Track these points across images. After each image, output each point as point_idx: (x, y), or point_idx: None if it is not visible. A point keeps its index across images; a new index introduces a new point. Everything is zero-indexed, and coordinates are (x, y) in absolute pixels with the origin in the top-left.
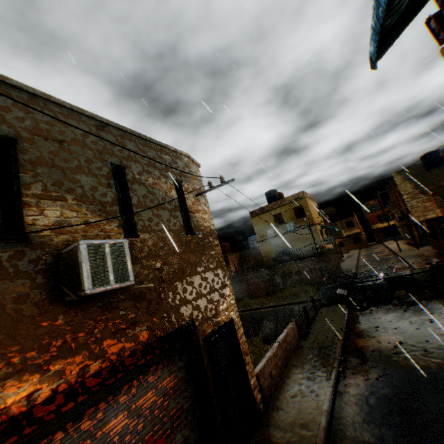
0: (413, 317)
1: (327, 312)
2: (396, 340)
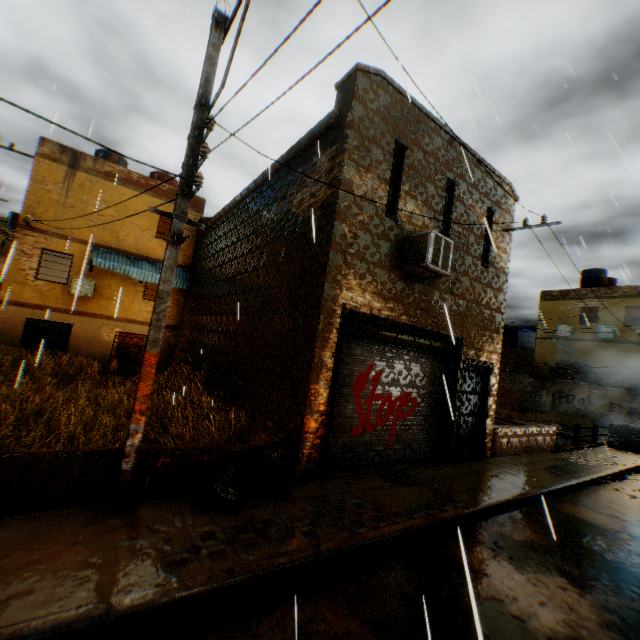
0: None
1: (609, 451)
2: None
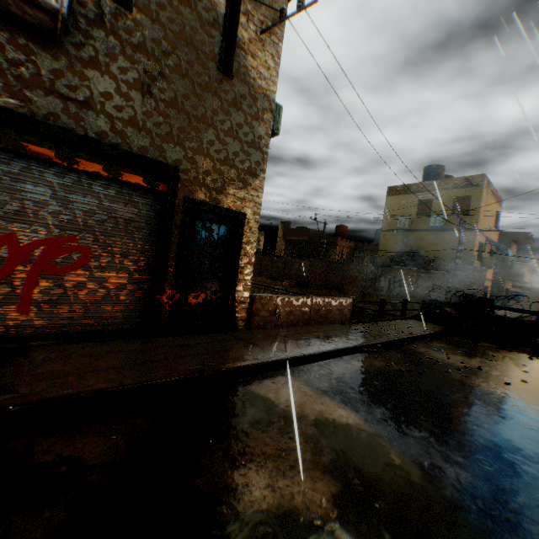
0: (534, 365)
1: (413, 322)
2: (476, 366)
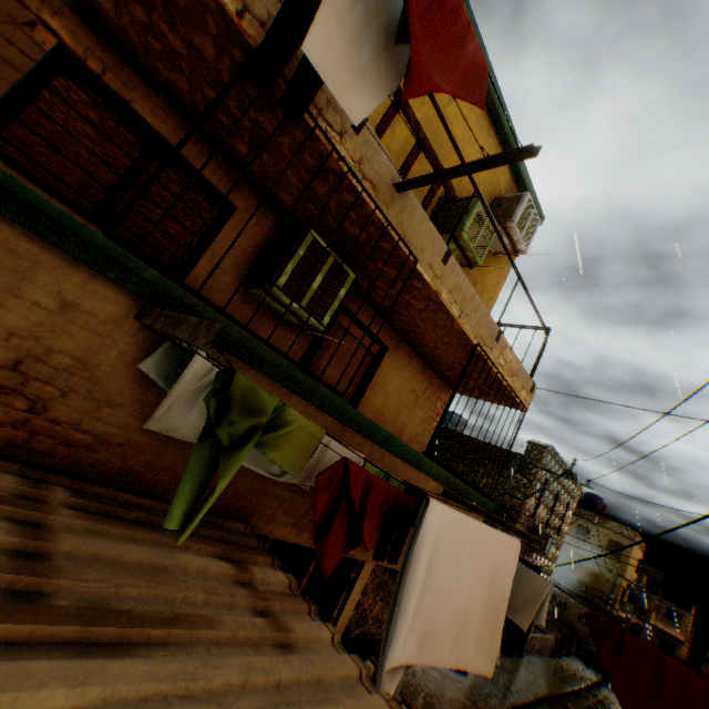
0: None
1: (579, 660)
2: None
